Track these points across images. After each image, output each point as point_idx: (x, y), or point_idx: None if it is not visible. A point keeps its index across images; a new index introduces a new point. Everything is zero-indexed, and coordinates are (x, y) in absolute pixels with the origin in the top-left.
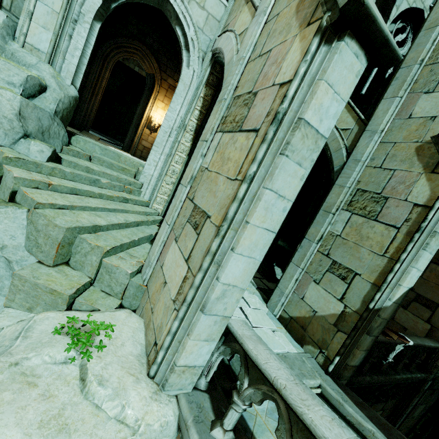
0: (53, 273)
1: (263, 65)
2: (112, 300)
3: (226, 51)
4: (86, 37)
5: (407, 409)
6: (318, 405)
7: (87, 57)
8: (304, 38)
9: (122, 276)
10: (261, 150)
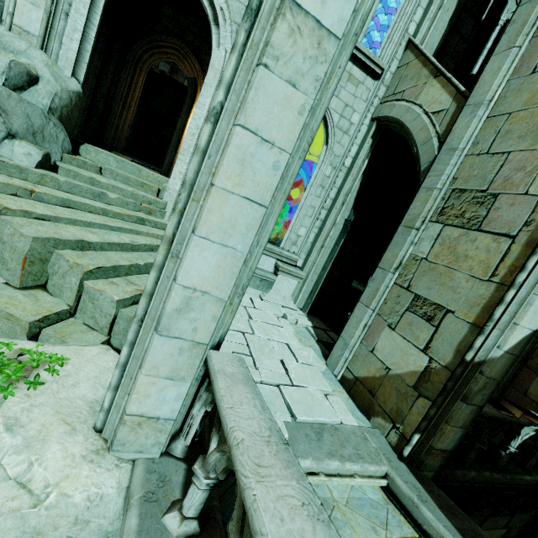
0: (19, 296)
1: None
2: (94, 335)
3: None
4: (86, 15)
5: None
6: (290, 478)
7: (91, 41)
8: None
9: (107, 304)
10: (229, 64)
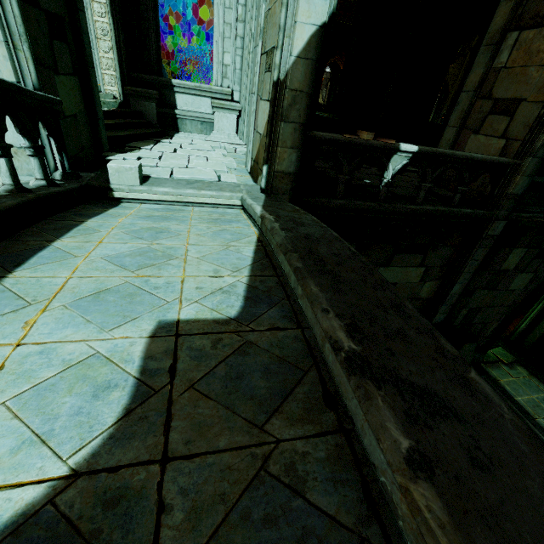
0: None
1: None
2: None
3: None
4: None
5: (466, 264)
6: None
7: None
8: None
9: None
10: None
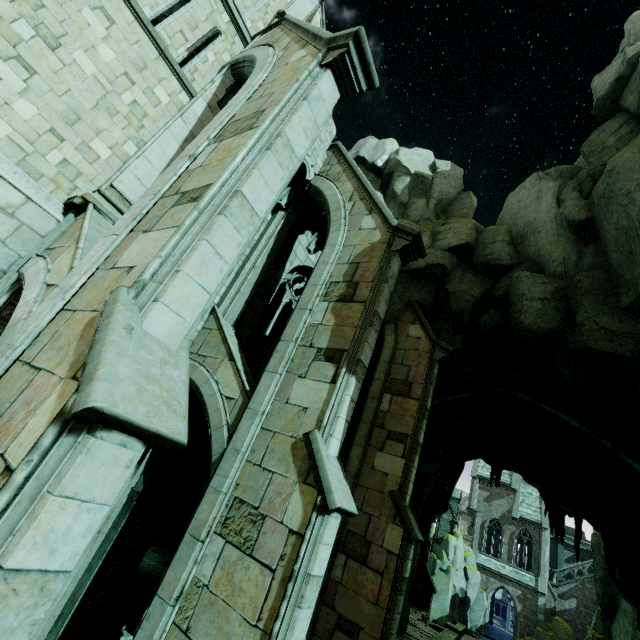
0: None
1: (21, 390)
2: None
3: (23, 296)
4: None
5: None
6: None
7: None
8: (62, 397)
9: None
10: None
